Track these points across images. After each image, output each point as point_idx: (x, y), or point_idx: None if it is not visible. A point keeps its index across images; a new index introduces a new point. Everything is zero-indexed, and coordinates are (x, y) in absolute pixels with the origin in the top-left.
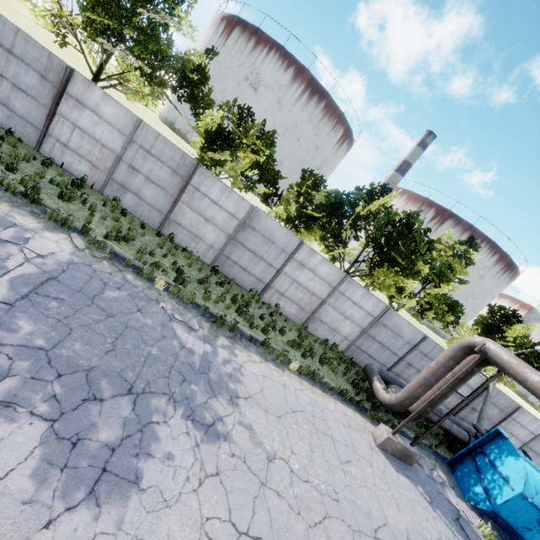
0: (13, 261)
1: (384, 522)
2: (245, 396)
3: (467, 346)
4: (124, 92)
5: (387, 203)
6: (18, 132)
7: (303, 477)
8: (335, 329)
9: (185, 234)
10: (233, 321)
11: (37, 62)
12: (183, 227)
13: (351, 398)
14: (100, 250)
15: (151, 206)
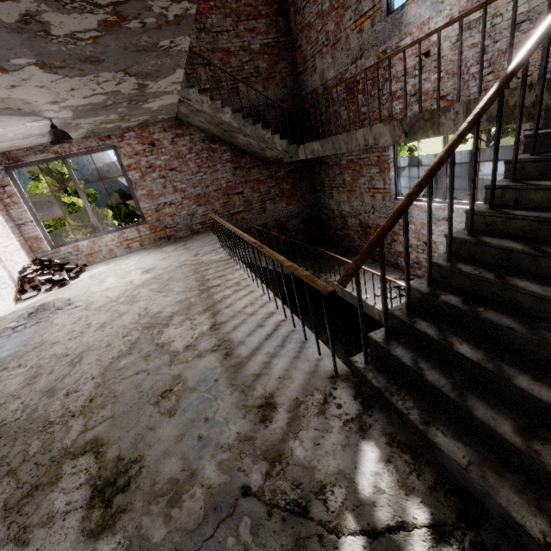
0: None
1: None
2: None
3: None
4: (508, 135)
5: None
6: (458, 197)
7: None
8: None
9: None
10: None
11: (456, 160)
12: None
13: None
14: None
15: None
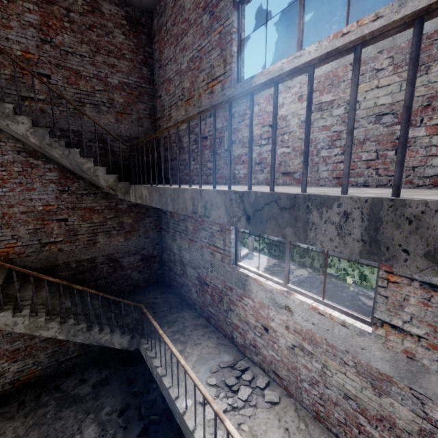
0: (291, 278)
1: None
2: None
3: None
4: None
5: None
6: (282, 241)
7: None
8: None
9: None
10: None
11: None
12: None
13: None
14: (318, 272)
15: None
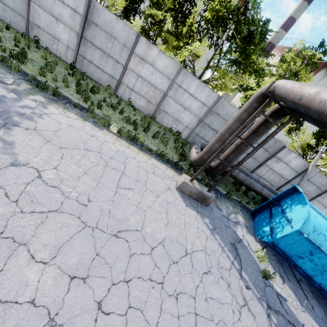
0: None
1: (138, 229)
2: (28, 127)
3: (260, 94)
4: None
5: (232, 1)
6: None
7: (51, 184)
8: (177, 119)
9: (46, 36)
10: (62, 92)
11: None
12: (42, 29)
13: (168, 159)
14: None
15: (14, 11)
